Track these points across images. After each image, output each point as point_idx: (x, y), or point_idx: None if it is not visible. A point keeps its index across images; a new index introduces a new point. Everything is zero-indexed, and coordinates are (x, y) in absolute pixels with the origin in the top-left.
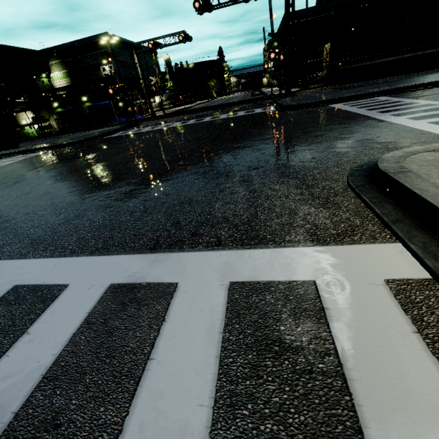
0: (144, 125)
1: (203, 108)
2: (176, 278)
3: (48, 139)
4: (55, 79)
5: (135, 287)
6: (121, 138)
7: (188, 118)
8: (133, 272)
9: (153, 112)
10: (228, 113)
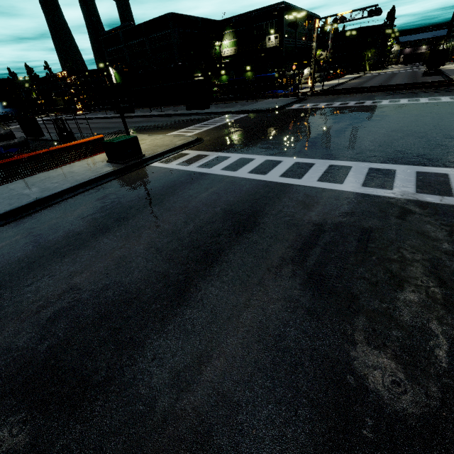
0: (313, 101)
1: (369, 88)
2: (446, 173)
3: (225, 103)
4: (224, 47)
5: (428, 172)
6: (307, 111)
7: (359, 98)
8: (423, 170)
9: (313, 86)
10: (406, 98)
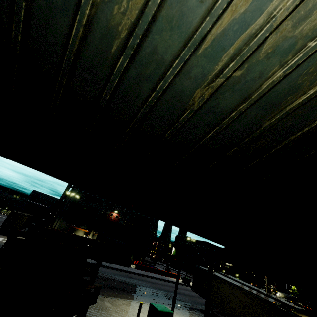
0: None
1: None
2: None
3: None
4: None
5: None
6: None
7: None
8: None
9: None
10: None
